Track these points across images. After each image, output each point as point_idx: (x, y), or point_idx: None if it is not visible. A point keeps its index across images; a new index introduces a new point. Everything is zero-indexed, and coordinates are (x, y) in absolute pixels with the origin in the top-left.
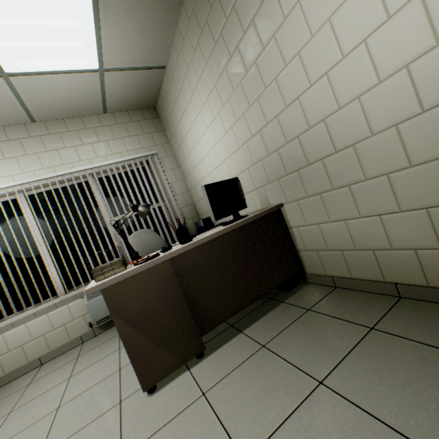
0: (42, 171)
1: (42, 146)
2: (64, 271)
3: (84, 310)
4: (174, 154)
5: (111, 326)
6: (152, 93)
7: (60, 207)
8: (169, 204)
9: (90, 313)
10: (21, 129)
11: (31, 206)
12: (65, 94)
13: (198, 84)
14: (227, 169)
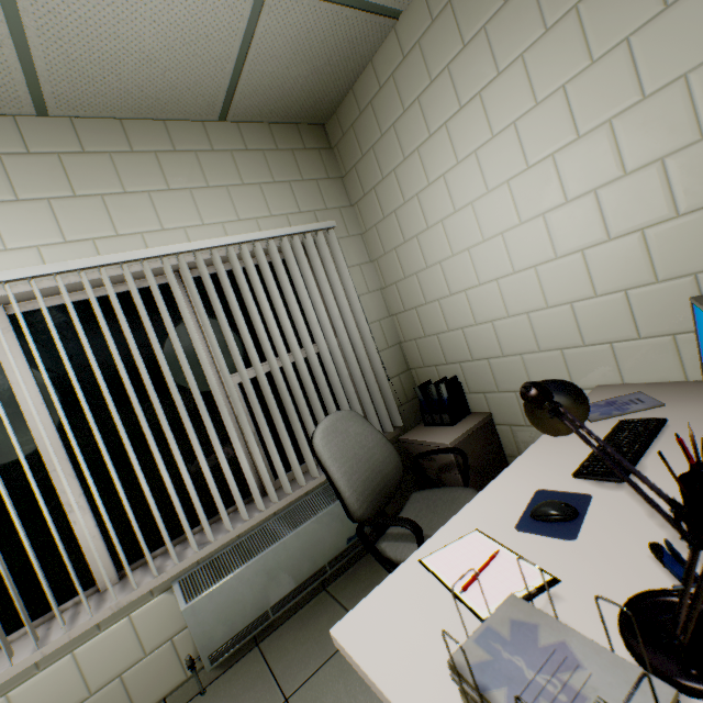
0: (61, 250)
1: (62, 182)
2: (115, 519)
3: (172, 623)
4: (362, 233)
5: (238, 656)
6: (337, 86)
7: (116, 350)
8: (361, 345)
9: (192, 636)
10: (3, 128)
11: (31, 345)
12: (149, 38)
13: (536, 45)
14: (580, 273)
